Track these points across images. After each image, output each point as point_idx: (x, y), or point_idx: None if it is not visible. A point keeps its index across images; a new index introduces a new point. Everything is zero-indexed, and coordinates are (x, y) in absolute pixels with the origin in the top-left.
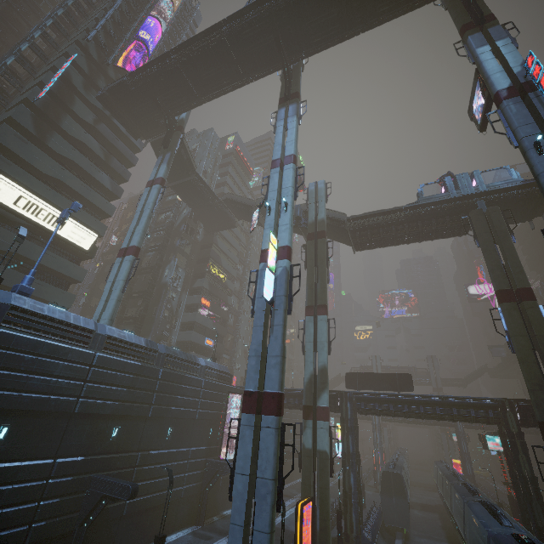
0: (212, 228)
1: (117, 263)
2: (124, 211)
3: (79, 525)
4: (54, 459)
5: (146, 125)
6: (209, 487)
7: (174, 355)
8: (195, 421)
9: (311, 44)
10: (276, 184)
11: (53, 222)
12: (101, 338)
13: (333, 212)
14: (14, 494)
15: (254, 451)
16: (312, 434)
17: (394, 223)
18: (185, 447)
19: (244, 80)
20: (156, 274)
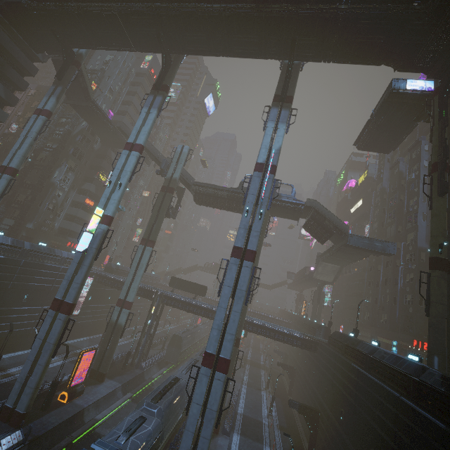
0: (107, 143)
1: None
2: (30, 97)
3: None
4: None
5: (47, 45)
6: None
7: (38, 250)
8: (50, 291)
9: (187, 49)
10: (122, 164)
11: None
12: None
13: (187, 174)
14: None
15: (51, 329)
16: (118, 315)
17: (221, 197)
18: (39, 306)
19: (134, 49)
20: (46, 174)
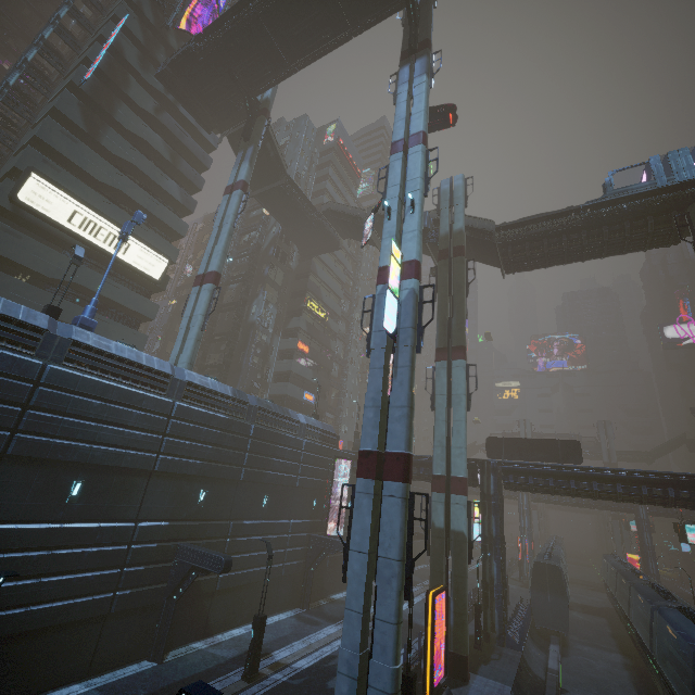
0: (310, 251)
1: (194, 294)
2: (199, 233)
3: (168, 597)
4: (135, 522)
5: (220, 111)
6: (314, 566)
7: (268, 409)
8: (296, 489)
9: None
10: (398, 175)
11: (115, 244)
12: (180, 385)
13: (475, 220)
14: (95, 558)
15: (374, 525)
16: (444, 511)
17: (566, 232)
18: (285, 519)
19: (350, 30)
20: (242, 312)
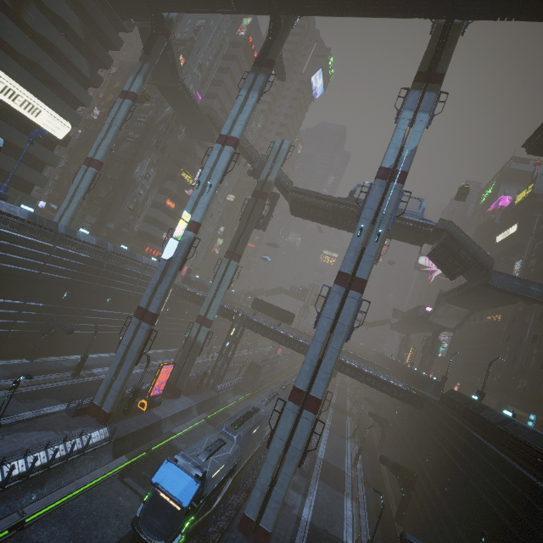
0: (193, 135)
1: (82, 171)
2: (112, 76)
3: (40, 337)
4: (25, 302)
5: (134, 9)
6: None
7: (120, 253)
8: (130, 298)
9: (302, 7)
10: (213, 161)
11: (29, 109)
12: (60, 236)
13: (285, 177)
14: (1, 314)
15: (134, 336)
16: (197, 332)
17: (324, 208)
18: (120, 311)
19: (234, 11)
20: (128, 169)
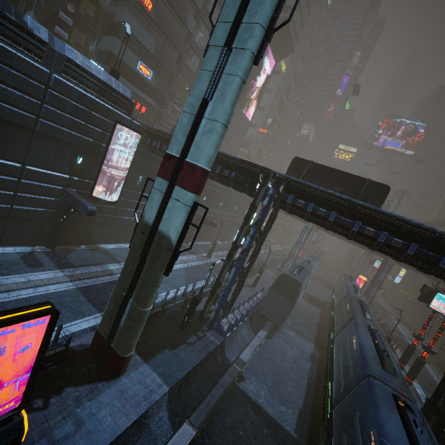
0: None
1: None
2: None
3: None
4: None
5: None
6: (63, 218)
7: None
8: (38, 133)
9: None
10: None
11: None
12: None
13: None
14: None
15: None
16: (160, 204)
17: None
18: (17, 162)
19: None
20: None
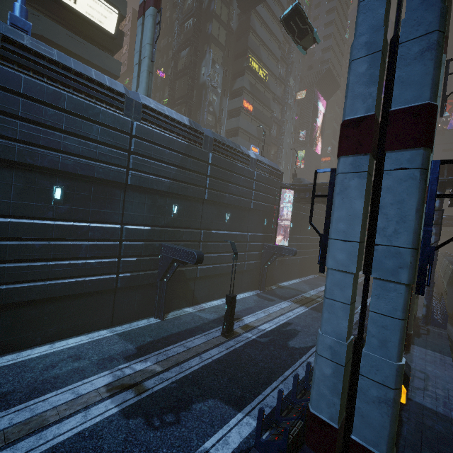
0: (248, 2)
1: (139, 26)
2: None
3: (160, 280)
4: (122, 225)
5: None
6: (267, 265)
7: (222, 142)
8: (250, 210)
9: None
10: None
11: None
12: (135, 106)
13: None
14: (92, 249)
15: (364, 211)
16: None
17: None
18: (243, 232)
19: None
20: (193, 74)
